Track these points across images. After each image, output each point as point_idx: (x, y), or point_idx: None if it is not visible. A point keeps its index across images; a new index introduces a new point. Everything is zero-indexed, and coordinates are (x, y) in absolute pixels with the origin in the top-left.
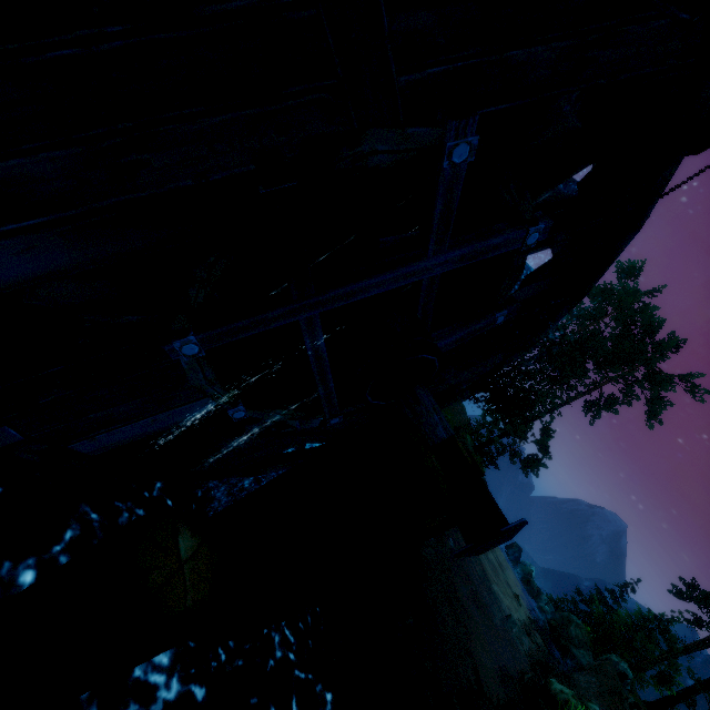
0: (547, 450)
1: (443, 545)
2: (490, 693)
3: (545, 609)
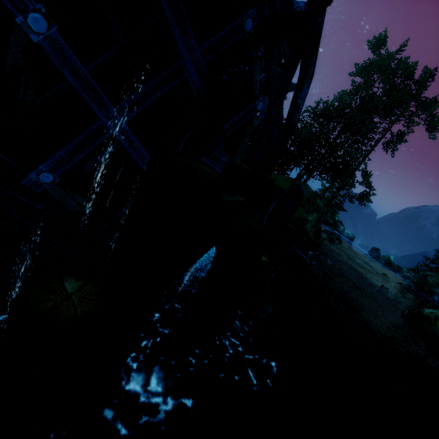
0: (371, 185)
1: (325, 265)
2: (386, 330)
3: (407, 275)
